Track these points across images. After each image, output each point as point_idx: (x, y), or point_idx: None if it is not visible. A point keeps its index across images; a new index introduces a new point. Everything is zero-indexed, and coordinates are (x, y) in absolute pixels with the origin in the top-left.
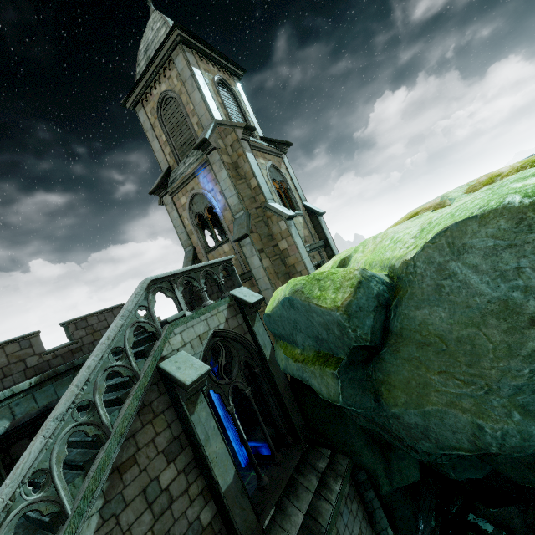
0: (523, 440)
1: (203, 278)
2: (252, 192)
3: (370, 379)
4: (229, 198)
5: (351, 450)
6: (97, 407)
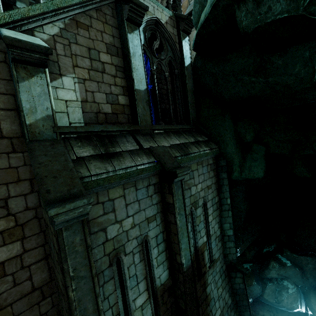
0: None
1: None
2: None
3: None
4: None
5: (222, 139)
6: None
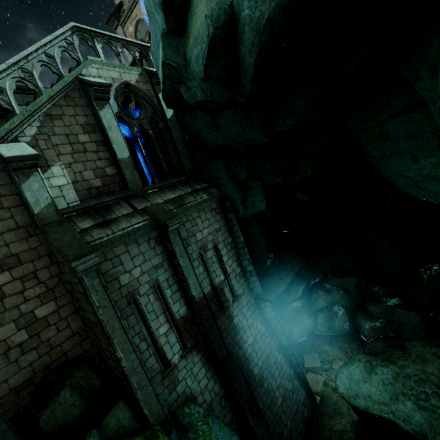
0: (219, 10)
1: (121, 49)
2: None
3: (183, 46)
4: None
5: (219, 183)
6: (34, 76)
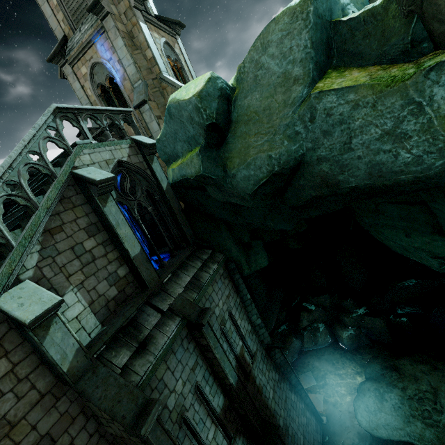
0: (288, 156)
1: (106, 120)
2: (148, 63)
3: (221, 158)
4: (127, 67)
5: (224, 248)
6: (23, 187)
